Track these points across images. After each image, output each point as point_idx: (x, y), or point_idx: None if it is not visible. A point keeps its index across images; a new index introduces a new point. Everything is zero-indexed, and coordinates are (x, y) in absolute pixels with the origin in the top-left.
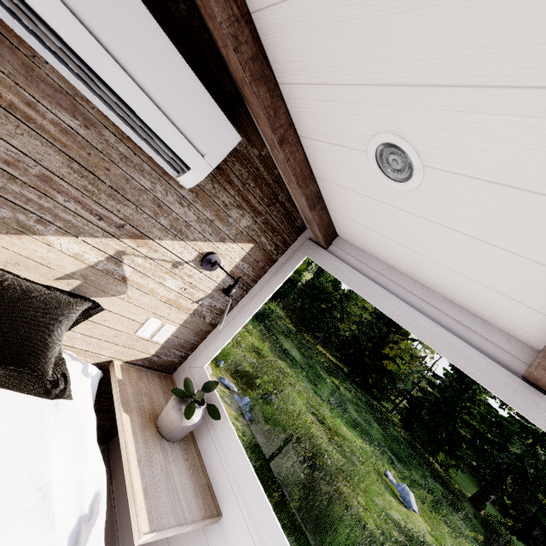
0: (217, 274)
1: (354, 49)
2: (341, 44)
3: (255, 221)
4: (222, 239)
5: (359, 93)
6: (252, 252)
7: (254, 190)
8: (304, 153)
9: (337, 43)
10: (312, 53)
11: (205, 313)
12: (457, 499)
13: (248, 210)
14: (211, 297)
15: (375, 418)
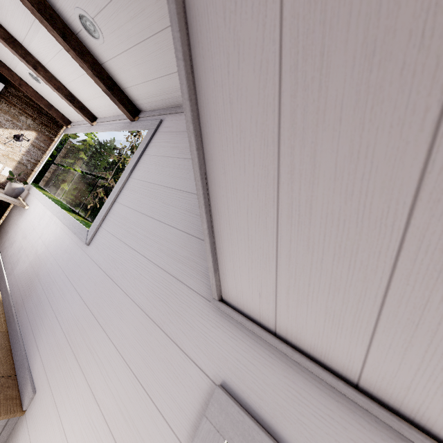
0: (25, 145)
1: (5, 53)
2: (3, 52)
3: (35, 122)
4: (20, 129)
5: (15, 62)
6: (40, 136)
7: (28, 109)
8: (33, 89)
9: (3, 52)
10: (3, 56)
11: (26, 164)
12: None
13: (29, 117)
14: (26, 156)
15: None
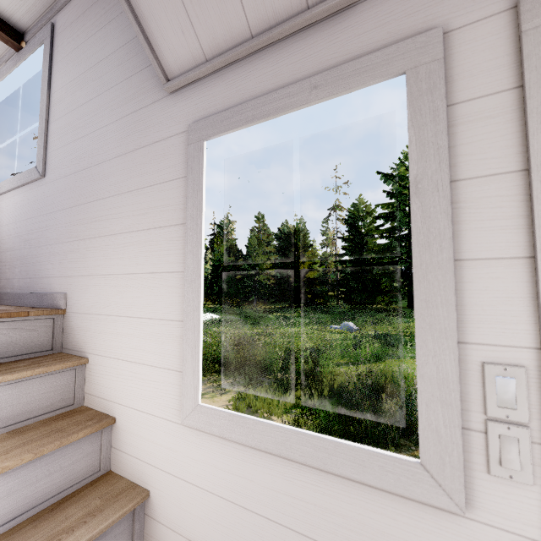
0: None
1: None
2: None
3: None
4: None
5: None
6: None
7: None
8: None
9: None
10: None
11: None
12: (398, 311)
13: None
14: None
15: (323, 312)
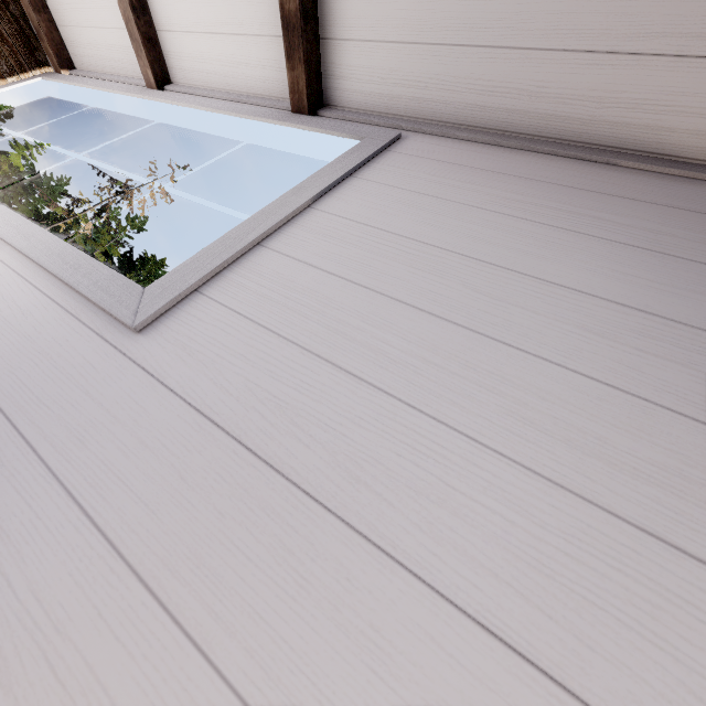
0: None
1: None
2: None
3: None
4: None
5: None
6: None
7: None
8: None
9: None
10: None
11: None
12: None
13: None
14: None
15: None
